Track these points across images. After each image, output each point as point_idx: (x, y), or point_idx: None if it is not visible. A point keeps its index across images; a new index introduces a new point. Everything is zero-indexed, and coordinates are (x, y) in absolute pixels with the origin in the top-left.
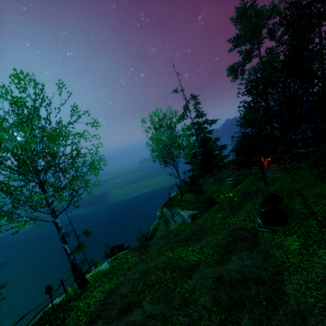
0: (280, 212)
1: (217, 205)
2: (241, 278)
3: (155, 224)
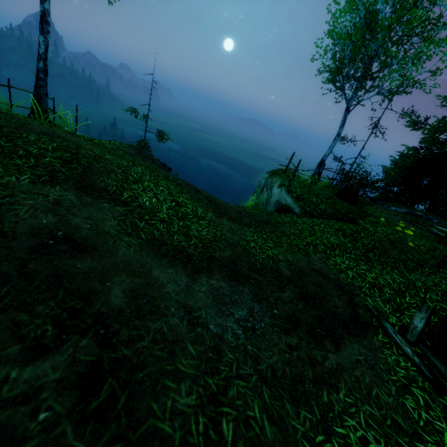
0: None
1: (352, 226)
2: (102, 309)
3: None
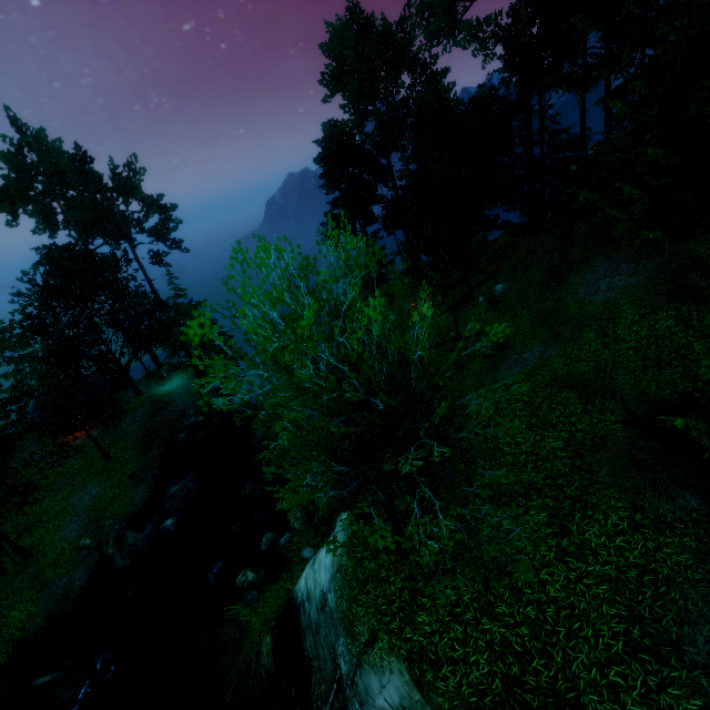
0: None
1: None
2: None
3: None
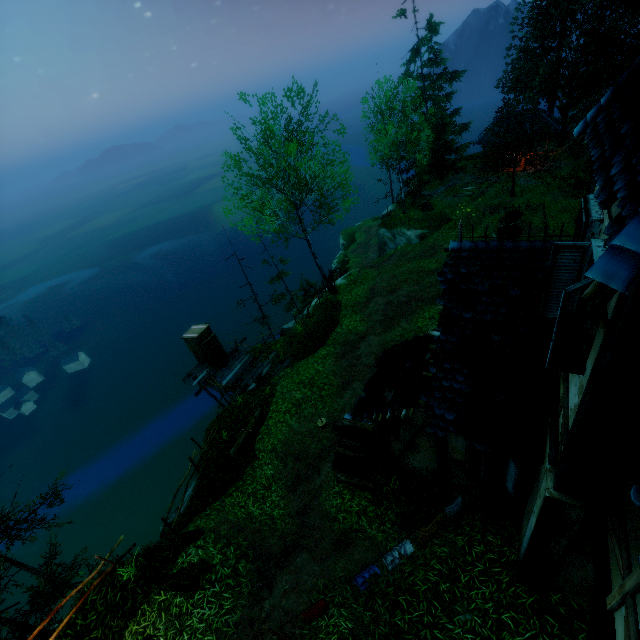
0: (517, 227)
1: (451, 223)
2: None
3: (340, 257)
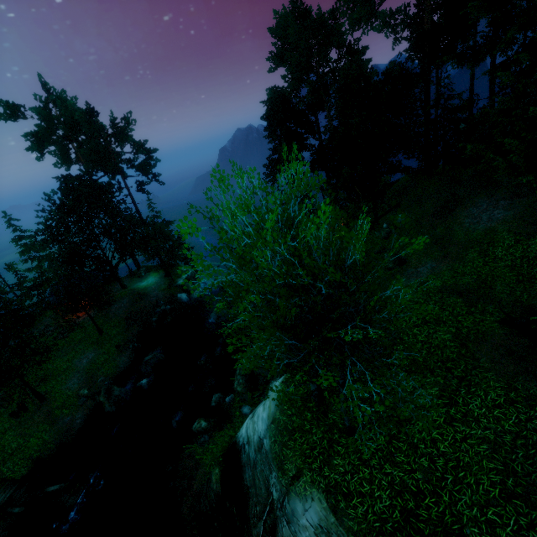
0: None
1: None
2: None
3: None
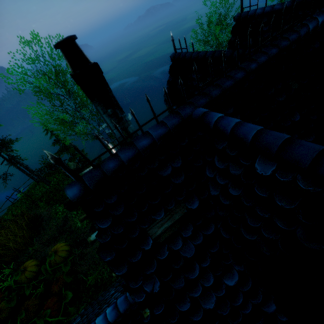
0: None
1: None
2: None
3: None
